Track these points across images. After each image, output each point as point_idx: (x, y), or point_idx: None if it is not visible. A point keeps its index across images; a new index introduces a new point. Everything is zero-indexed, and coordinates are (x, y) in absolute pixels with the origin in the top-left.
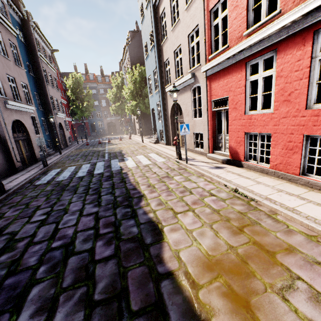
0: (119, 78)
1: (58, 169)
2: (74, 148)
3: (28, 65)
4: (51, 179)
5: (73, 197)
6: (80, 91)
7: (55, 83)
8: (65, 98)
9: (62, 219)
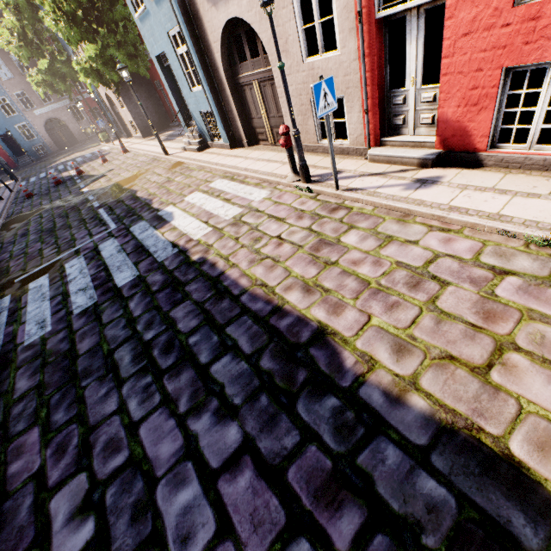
0: None
1: (5, 300)
2: (1, 215)
3: None
4: (7, 346)
5: (125, 401)
6: None
7: None
8: None
9: (161, 517)
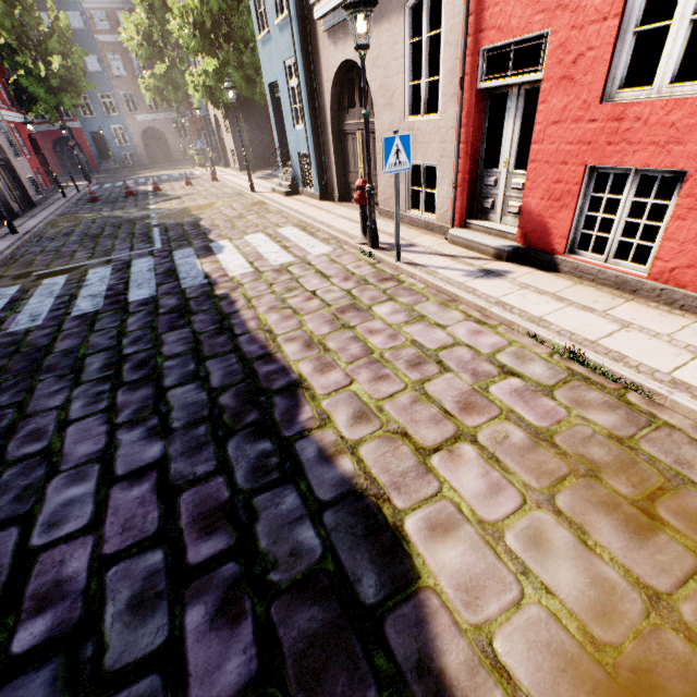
0: None
1: (13, 289)
2: (55, 211)
3: None
4: None
5: (72, 401)
6: (26, 15)
7: None
8: None
9: (43, 502)
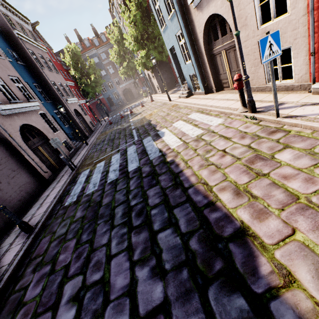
0: (115, 29)
1: (87, 171)
2: (99, 132)
3: (11, 53)
4: (80, 193)
5: (111, 240)
6: (82, 65)
7: (52, 65)
8: (71, 79)
9: None
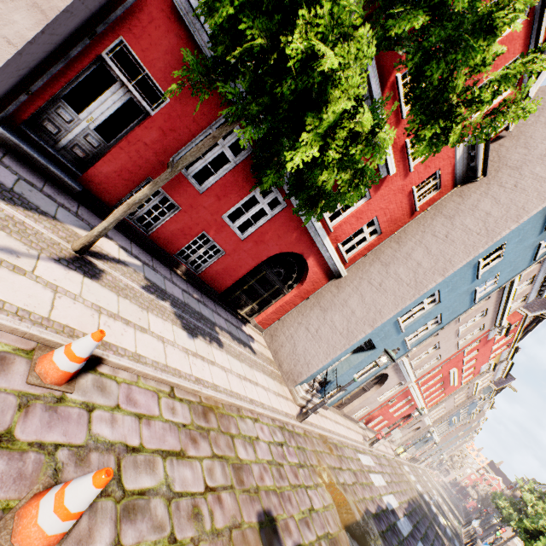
0: None
1: None
2: None
3: None
4: None
5: None
6: None
7: None
8: None
9: None
